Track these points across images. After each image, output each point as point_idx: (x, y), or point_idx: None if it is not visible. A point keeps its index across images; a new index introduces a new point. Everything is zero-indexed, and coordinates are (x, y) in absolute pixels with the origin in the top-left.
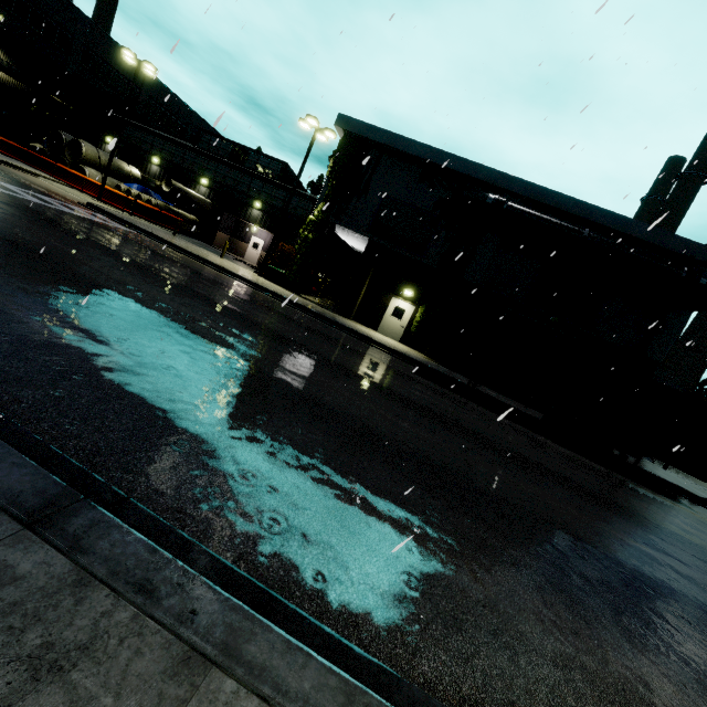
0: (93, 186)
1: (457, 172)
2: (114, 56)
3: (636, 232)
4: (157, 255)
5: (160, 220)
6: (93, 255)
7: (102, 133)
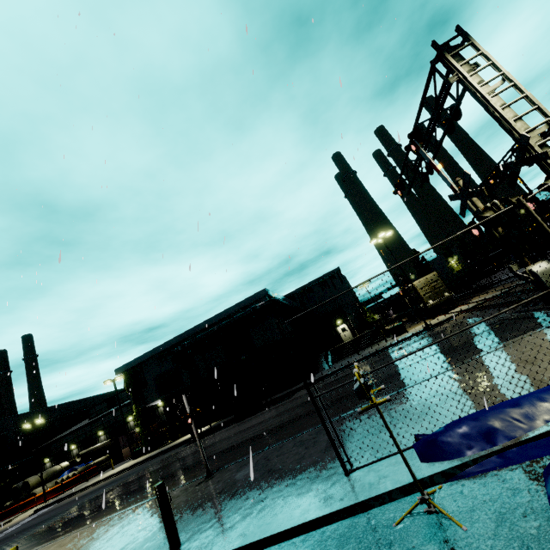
0: (40, 497)
1: (167, 348)
2: (31, 418)
3: (231, 311)
4: (58, 508)
5: (83, 478)
6: (15, 537)
7: (41, 460)
